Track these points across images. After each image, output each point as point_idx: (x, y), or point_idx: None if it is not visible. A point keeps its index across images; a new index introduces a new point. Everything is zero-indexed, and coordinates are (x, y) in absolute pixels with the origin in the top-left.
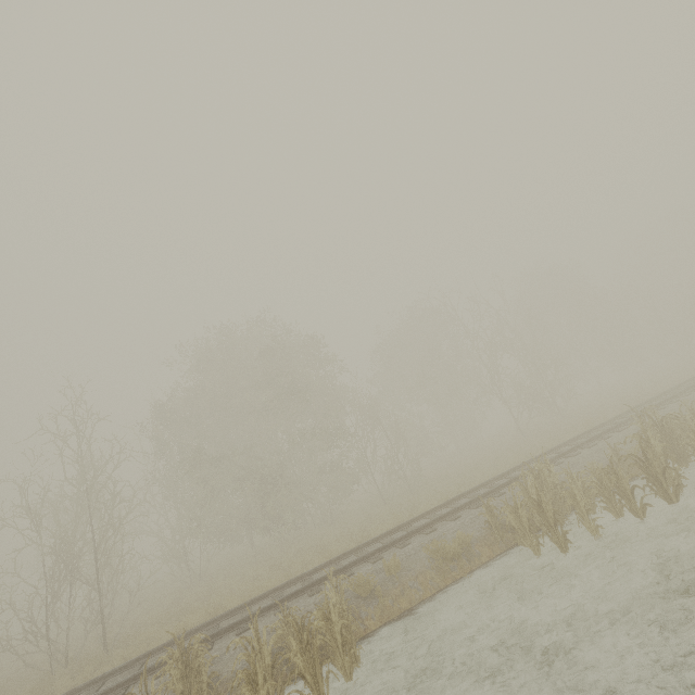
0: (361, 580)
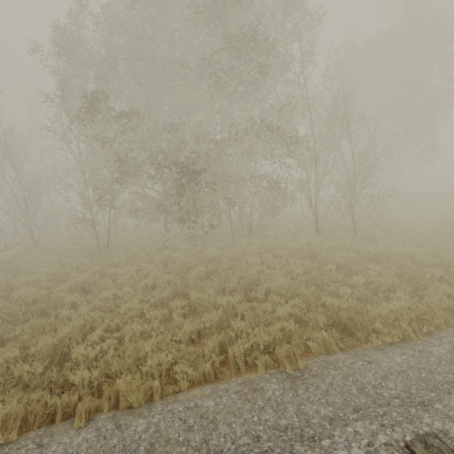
0: None
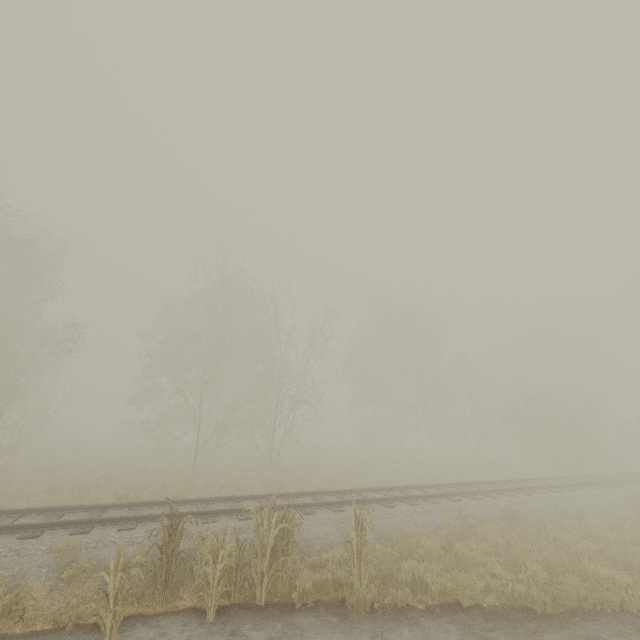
0: None
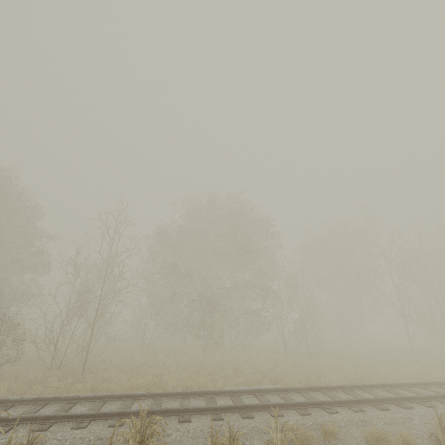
0: (302, 434)
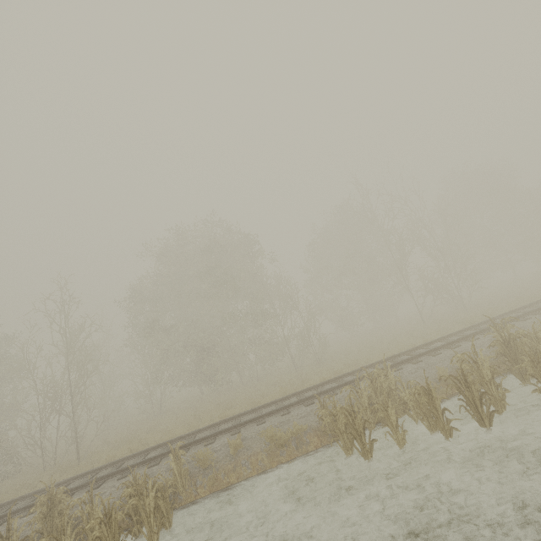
0: (201, 455)
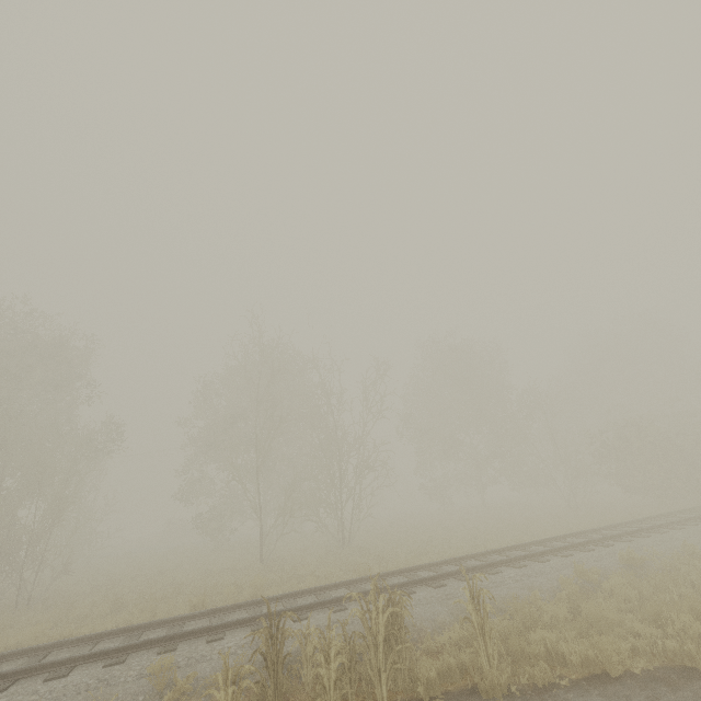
0: None
